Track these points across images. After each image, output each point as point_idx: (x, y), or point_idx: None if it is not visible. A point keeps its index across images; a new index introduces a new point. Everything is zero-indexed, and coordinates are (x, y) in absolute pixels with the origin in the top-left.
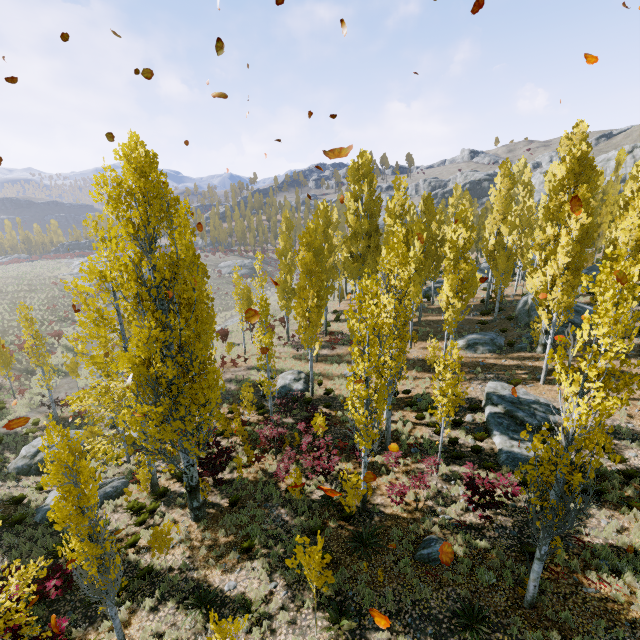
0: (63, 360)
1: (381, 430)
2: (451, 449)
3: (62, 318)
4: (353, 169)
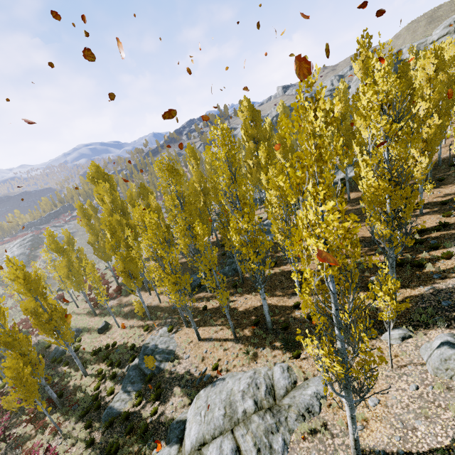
0: None
1: (76, 386)
2: (93, 403)
3: None
4: (88, 177)
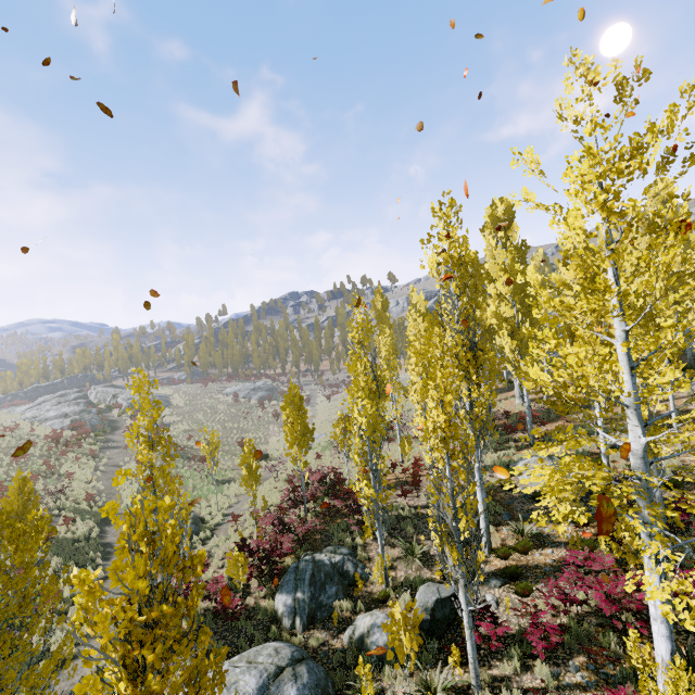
0: (83, 532)
1: None
2: None
3: (41, 472)
4: (494, 215)
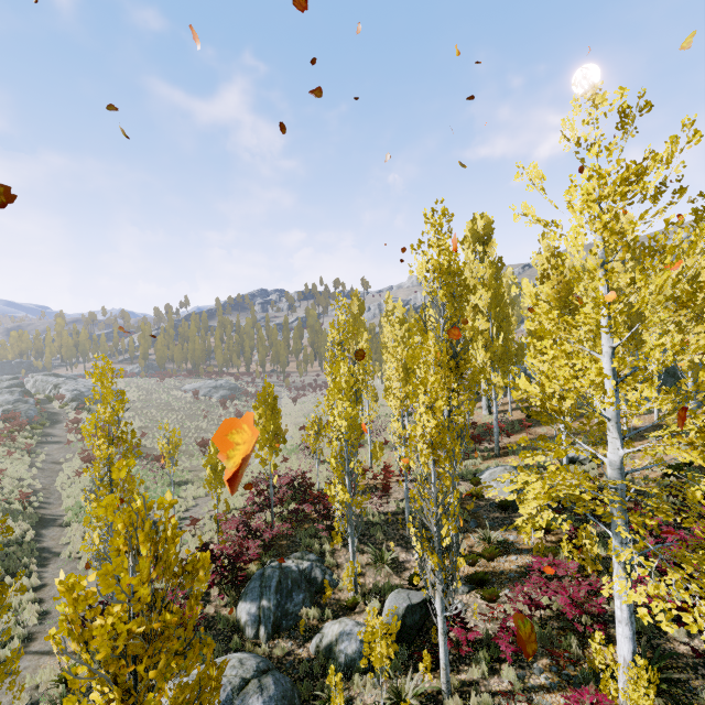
0: (14, 535)
1: None
2: None
3: None
4: (474, 230)
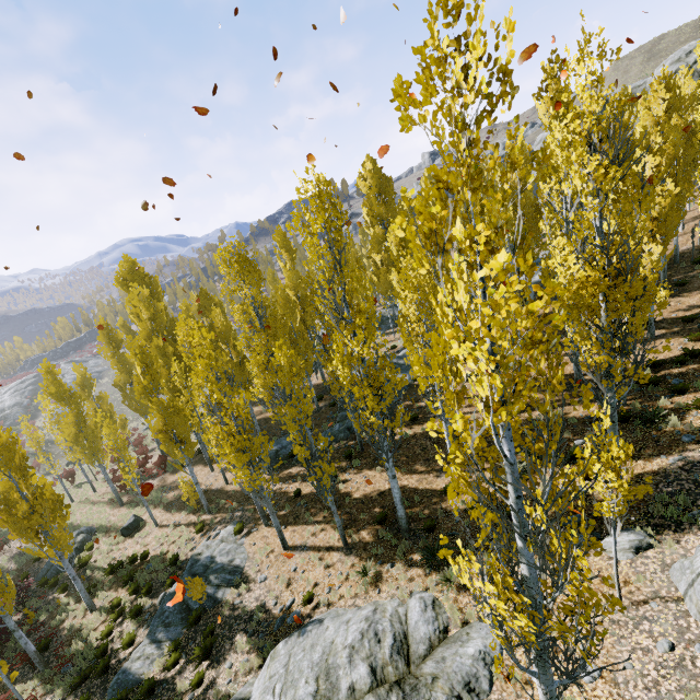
0: None
1: (74, 629)
2: (98, 662)
3: None
4: (118, 280)
